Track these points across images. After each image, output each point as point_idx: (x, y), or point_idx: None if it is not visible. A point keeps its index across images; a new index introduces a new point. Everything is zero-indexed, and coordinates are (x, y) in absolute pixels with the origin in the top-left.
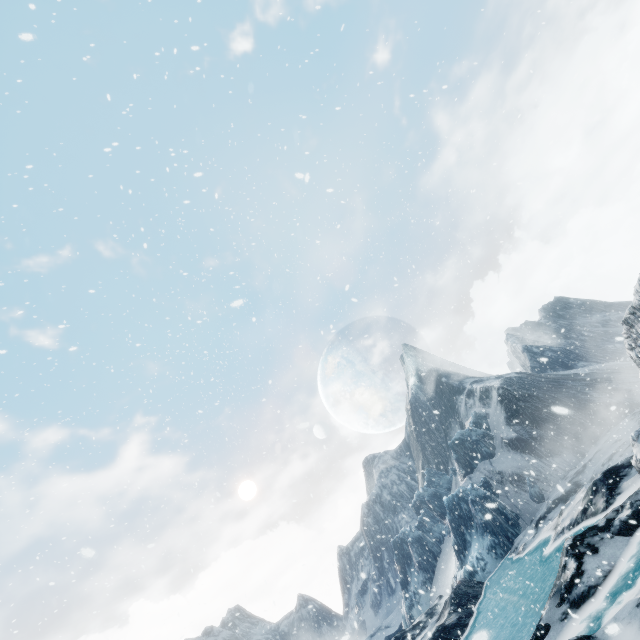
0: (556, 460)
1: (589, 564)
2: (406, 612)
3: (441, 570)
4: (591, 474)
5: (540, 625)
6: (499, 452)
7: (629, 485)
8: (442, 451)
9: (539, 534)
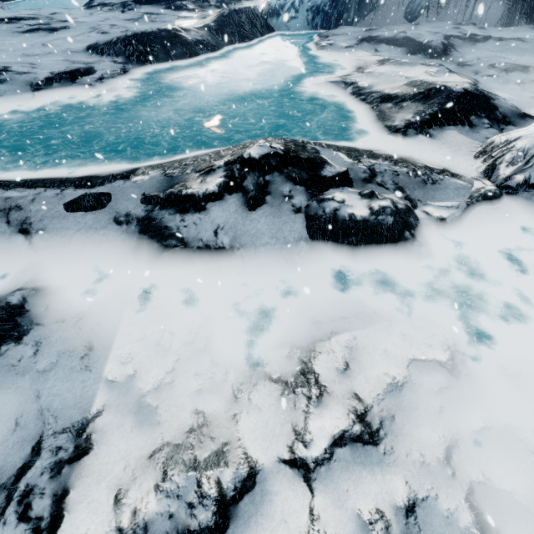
0: None
1: (221, 211)
2: None
3: None
4: (471, 58)
5: (92, 197)
6: None
7: (451, 143)
8: None
9: (350, 52)
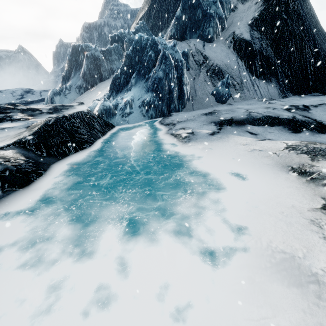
0: (261, 84)
1: None
2: (49, 95)
3: (98, 89)
4: None
5: None
6: (219, 42)
7: None
8: (165, 18)
9: (224, 139)
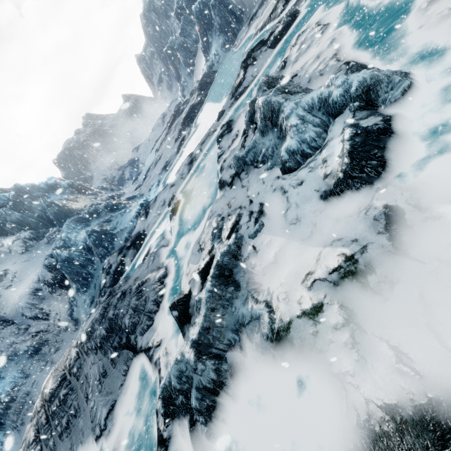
0: None
1: (249, 73)
2: (181, 94)
3: (198, 64)
4: None
5: (221, 112)
6: None
7: None
8: None
9: (249, 32)
